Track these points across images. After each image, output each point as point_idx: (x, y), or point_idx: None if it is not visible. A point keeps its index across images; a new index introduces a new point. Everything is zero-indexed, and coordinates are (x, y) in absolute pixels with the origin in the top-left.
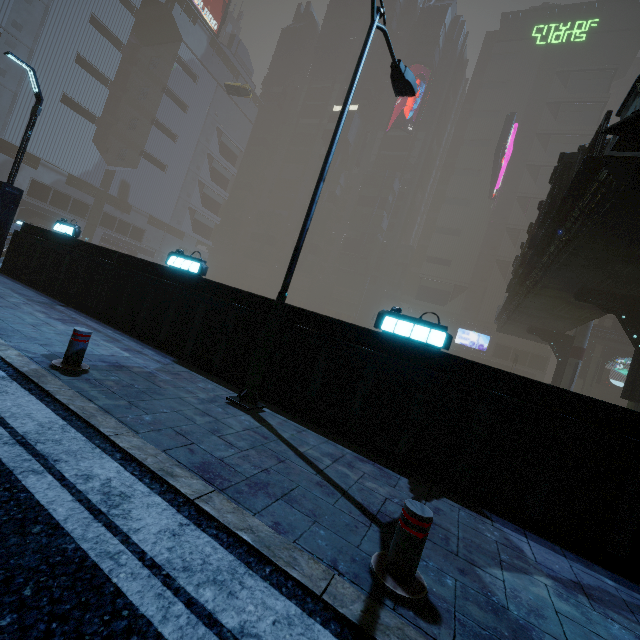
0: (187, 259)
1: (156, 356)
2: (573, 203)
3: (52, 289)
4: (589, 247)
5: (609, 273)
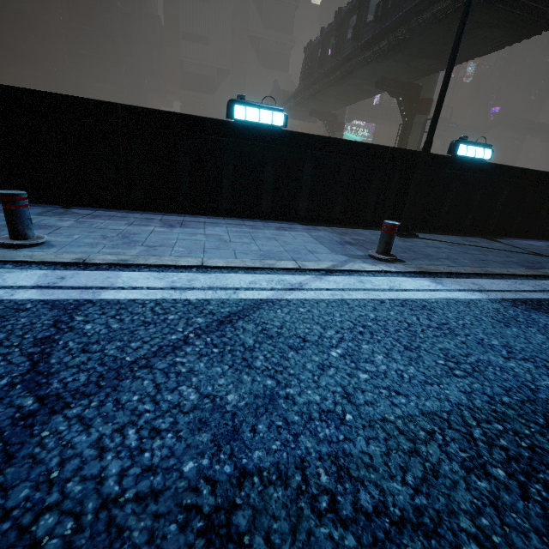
0: (262, 109)
1: (292, 226)
2: (427, 5)
3: None
4: (416, 46)
5: (408, 66)
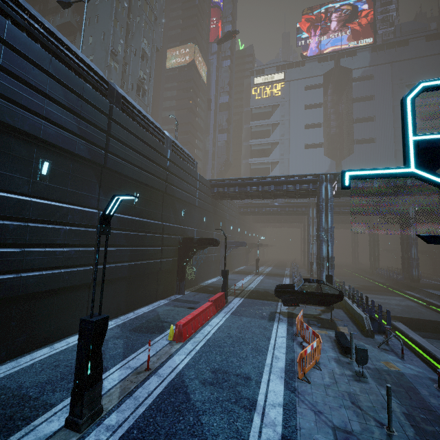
0: None
1: None
2: None
3: None
4: None
5: None
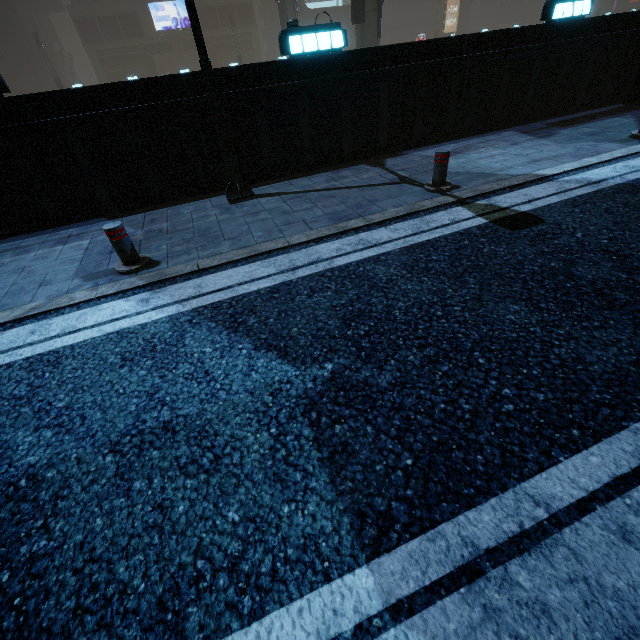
0: None
1: (89, 228)
2: None
3: None
4: None
5: None
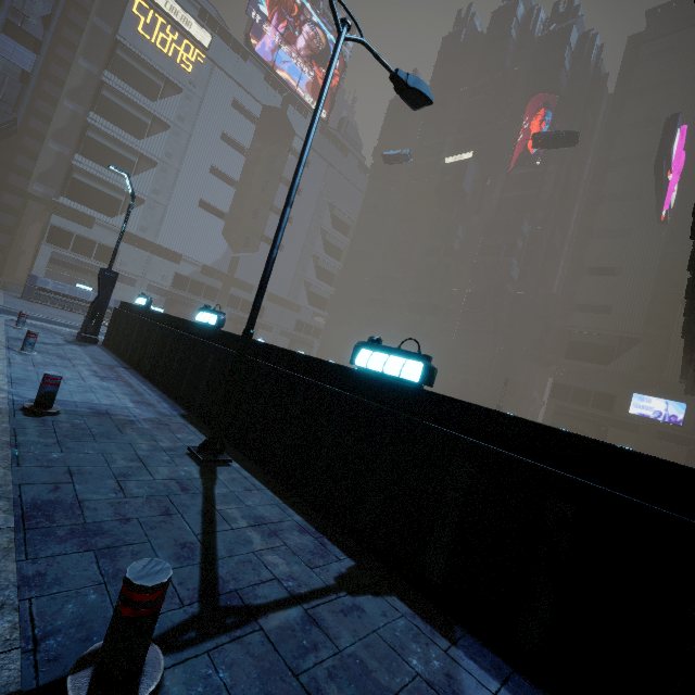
0: (209, 313)
1: (165, 409)
2: None
3: (126, 354)
4: None
5: None
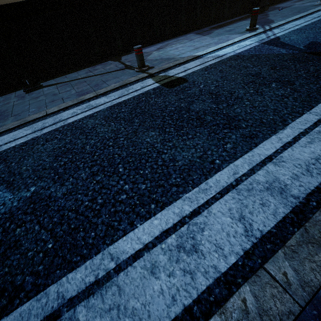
0: None
1: None
2: None
3: None
4: None
5: None
